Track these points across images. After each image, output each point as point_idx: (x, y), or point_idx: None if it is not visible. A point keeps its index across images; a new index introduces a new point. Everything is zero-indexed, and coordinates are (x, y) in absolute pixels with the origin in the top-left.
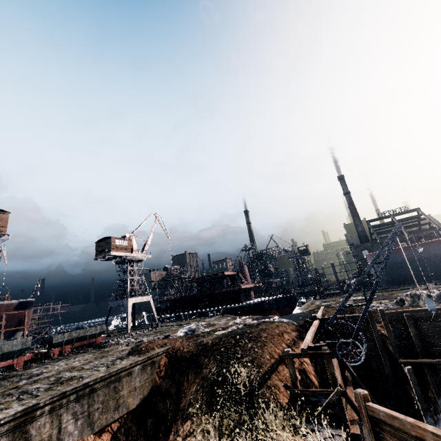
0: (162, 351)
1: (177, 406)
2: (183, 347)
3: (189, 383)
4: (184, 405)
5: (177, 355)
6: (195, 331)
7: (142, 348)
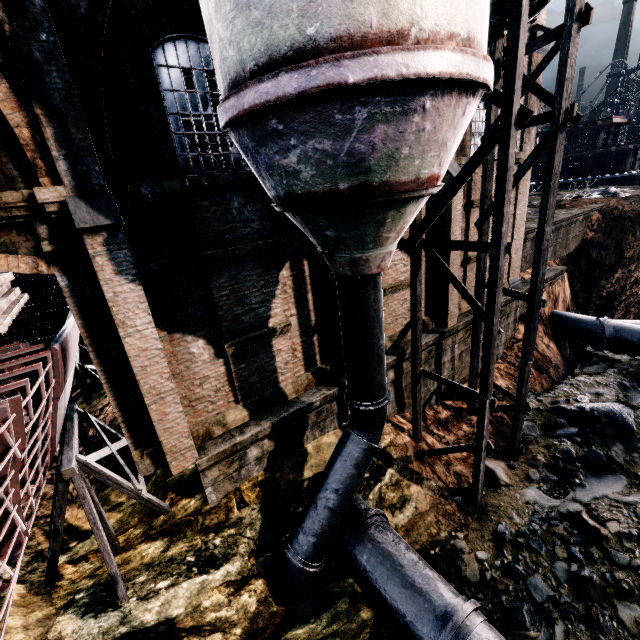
0: (599, 207)
1: (618, 256)
2: (622, 206)
3: (638, 239)
4: (636, 255)
5: (613, 213)
6: (619, 194)
7: (565, 204)
